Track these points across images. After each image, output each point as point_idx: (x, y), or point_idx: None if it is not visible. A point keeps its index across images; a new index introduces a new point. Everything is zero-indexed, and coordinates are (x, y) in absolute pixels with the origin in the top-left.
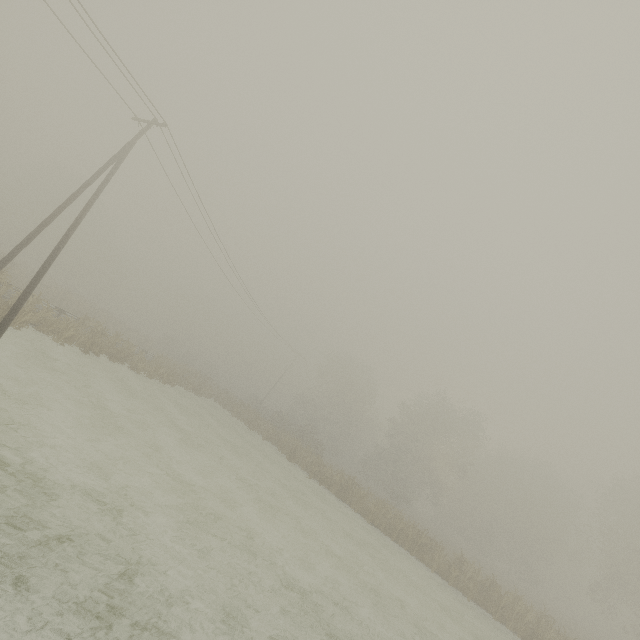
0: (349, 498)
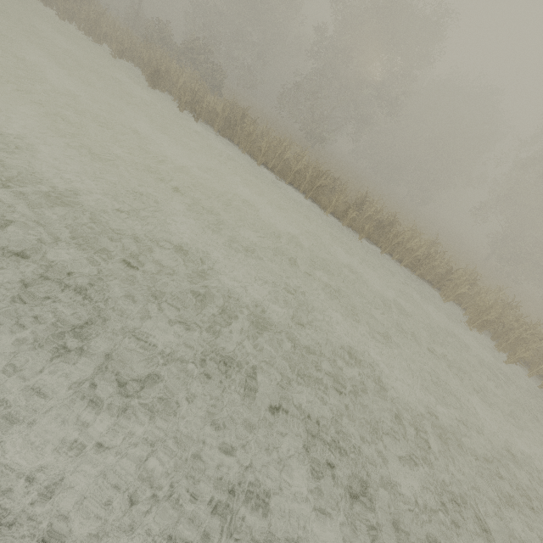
0: (237, 137)
